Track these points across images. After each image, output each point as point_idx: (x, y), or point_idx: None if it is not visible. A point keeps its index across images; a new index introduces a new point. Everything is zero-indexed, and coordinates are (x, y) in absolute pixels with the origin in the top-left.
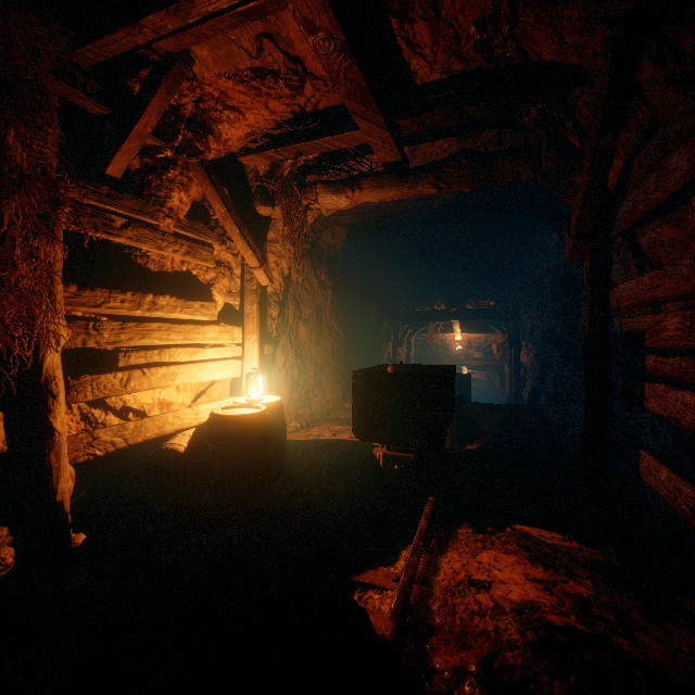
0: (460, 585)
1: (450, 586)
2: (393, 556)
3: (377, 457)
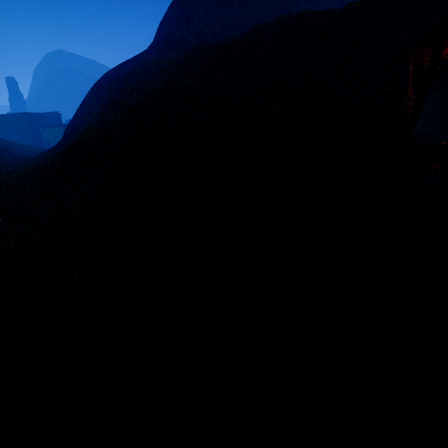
0: None
1: None
2: None
3: None
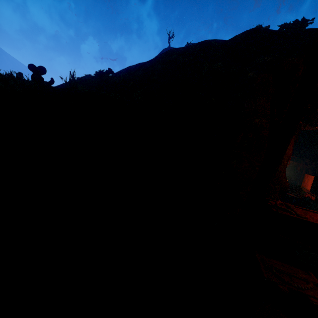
0: None
1: None
2: None
3: (310, 198)
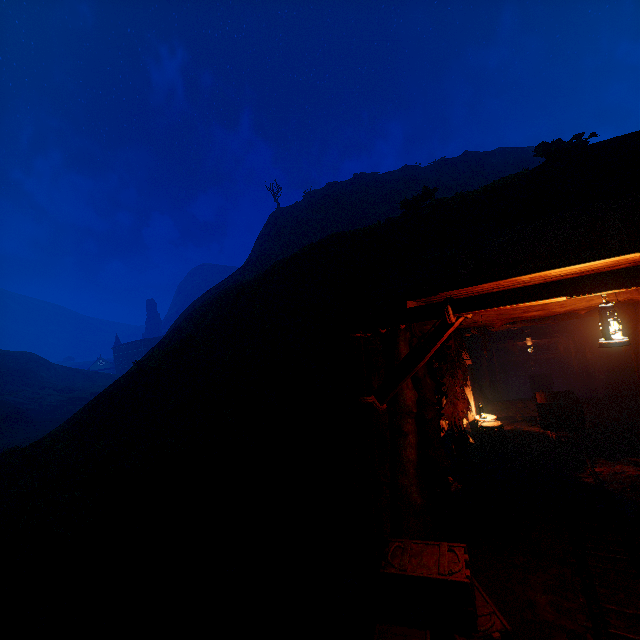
0: (613, 474)
1: (609, 474)
2: (582, 470)
3: (550, 437)
